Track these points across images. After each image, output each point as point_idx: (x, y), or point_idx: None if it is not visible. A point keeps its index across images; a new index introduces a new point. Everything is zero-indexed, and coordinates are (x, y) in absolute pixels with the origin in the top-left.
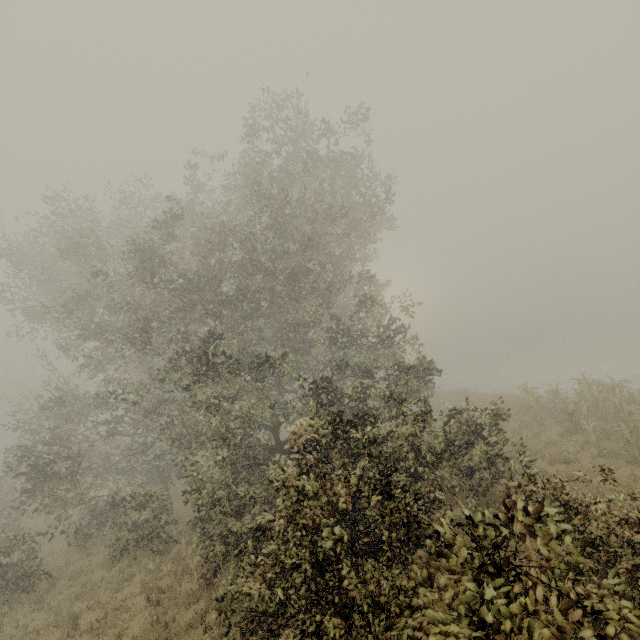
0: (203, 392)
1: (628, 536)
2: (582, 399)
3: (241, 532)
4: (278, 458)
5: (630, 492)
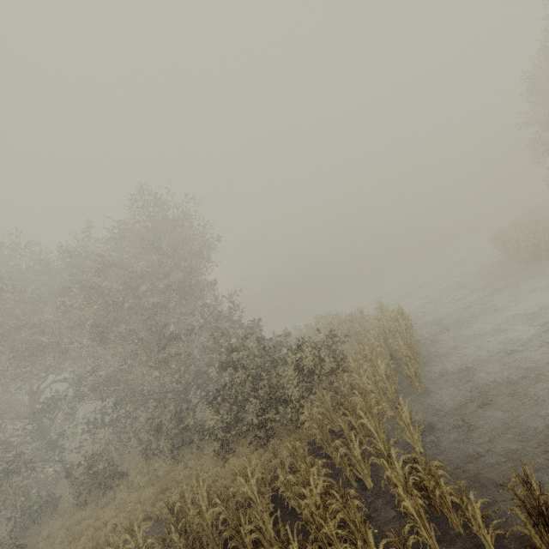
0: (167, 352)
1: (326, 346)
2: (317, 324)
3: (191, 424)
4: (212, 370)
5: (325, 334)
